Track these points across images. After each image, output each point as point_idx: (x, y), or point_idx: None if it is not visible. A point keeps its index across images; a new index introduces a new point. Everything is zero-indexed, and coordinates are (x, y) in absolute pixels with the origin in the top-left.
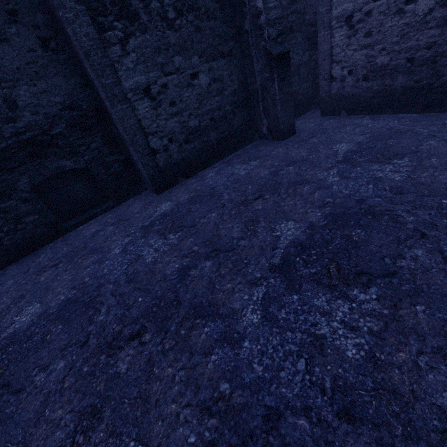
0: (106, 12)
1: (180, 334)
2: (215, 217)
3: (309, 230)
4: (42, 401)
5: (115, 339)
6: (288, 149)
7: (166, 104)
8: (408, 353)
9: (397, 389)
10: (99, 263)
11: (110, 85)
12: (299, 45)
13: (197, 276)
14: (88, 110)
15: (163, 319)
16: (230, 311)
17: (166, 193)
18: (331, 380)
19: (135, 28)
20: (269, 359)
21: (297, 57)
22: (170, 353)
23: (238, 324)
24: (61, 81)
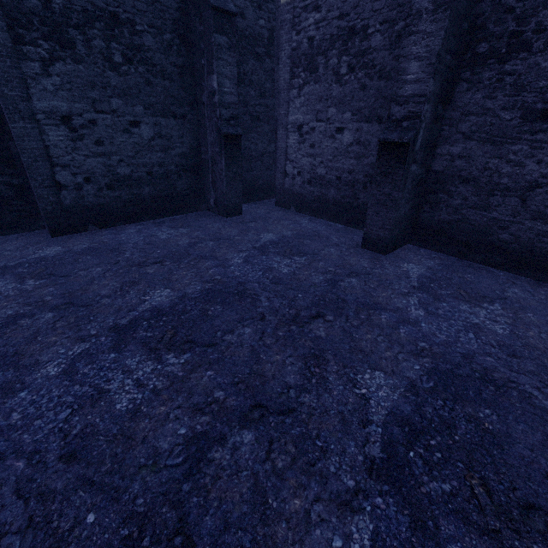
0: (31, 28)
1: None
2: (98, 272)
3: (178, 299)
4: None
5: None
6: (224, 226)
7: (90, 140)
8: (170, 407)
9: (135, 435)
10: None
11: (14, 98)
12: (266, 135)
13: (25, 326)
14: None
15: None
16: (32, 363)
17: (65, 237)
18: (82, 427)
19: (66, 55)
20: (36, 408)
21: (262, 145)
22: None
23: (31, 375)
24: None
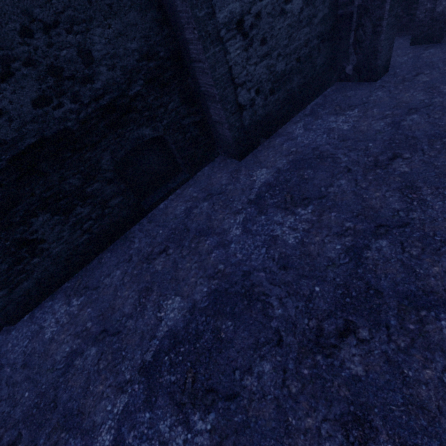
0: None
1: (409, 329)
2: (348, 185)
3: None
4: (275, 408)
5: (320, 337)
6: (391, 92)
7: (257, 42)
8: None
9: None
10: (223, 247)
11: (203, 19)
12: None
13: (379, 259)
14: (165, 57)
15: (370, 312)
16: None
17: (250, 157)
18: None
19: None
20: None
21: None
22: (413, 352)
23: None
24: (136, 17)
